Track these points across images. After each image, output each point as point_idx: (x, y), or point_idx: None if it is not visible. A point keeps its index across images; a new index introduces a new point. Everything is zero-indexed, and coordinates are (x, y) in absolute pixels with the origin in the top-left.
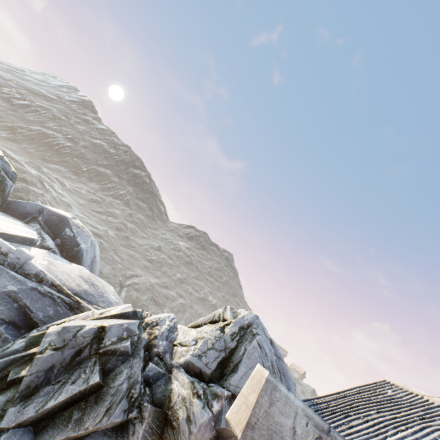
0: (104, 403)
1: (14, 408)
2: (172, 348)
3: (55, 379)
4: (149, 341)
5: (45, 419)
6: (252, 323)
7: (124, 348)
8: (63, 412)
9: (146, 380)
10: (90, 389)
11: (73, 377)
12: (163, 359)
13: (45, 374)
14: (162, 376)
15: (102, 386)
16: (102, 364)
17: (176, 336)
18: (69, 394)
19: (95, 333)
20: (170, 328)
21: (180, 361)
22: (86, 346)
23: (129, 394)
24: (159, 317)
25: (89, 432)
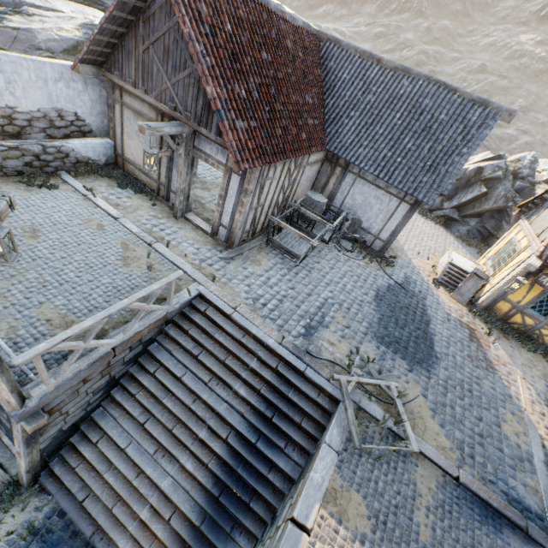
0: (491, 200)
1: (446, 203)
2: (533, 174)
3: (459, 193)
4: (513, 171)
5: (460, 207)
6: None
7: (497, 176)
8: (468, 205)
9: (515, 191)
10: (481, 195)
11: (469, 191)
12: (526, 180)
13: (454, 191)
14: (526, 188)
15: (487, 194)
16: (483, 185)
17: (536, 166)
18: (471, 197)
19: (476, 171)
20: (531, 162)
21: (541, 180)
22: (472, 178)
23: (505, 197)
24: (519, 156)
25: (484, 211)
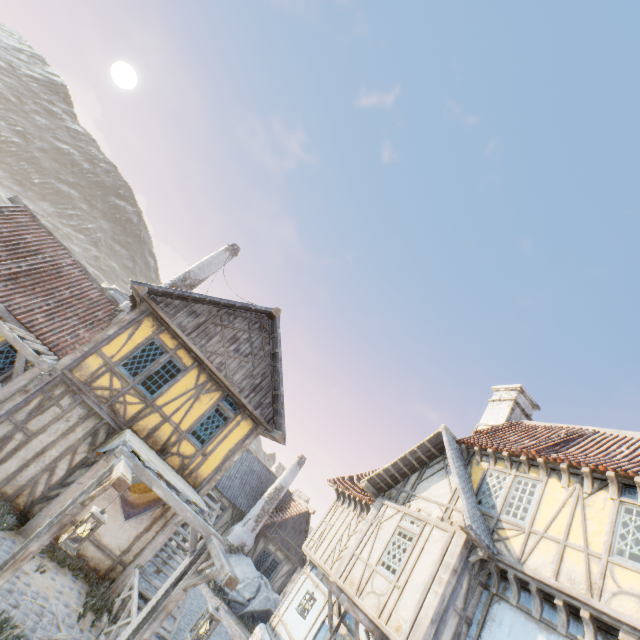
0: None
1: None
2: None
3: None
4: None
5: None
6: (115, 290)
7: None
8: None
9: None
10: None
11: None
12: None
13: None
14: None
15: None
16: None
17: None
18: None
19: None
20: None
21: None
22: None
23: None
24: None
25: None
